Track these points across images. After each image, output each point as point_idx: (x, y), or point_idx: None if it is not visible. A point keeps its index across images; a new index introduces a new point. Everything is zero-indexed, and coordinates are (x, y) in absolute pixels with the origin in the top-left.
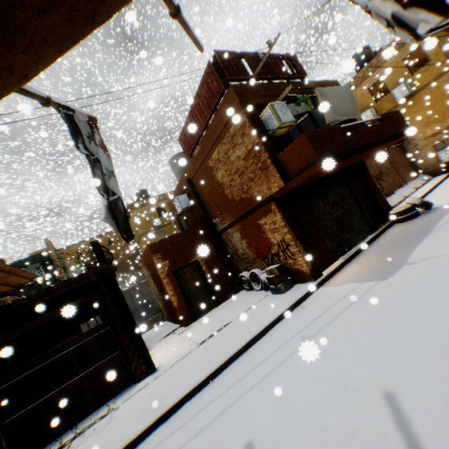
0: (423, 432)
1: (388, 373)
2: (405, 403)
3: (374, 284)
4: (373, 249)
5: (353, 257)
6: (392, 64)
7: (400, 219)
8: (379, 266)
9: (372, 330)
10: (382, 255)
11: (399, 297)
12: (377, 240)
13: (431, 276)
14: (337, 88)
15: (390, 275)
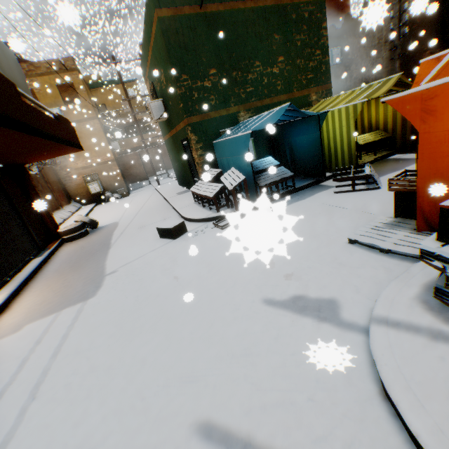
0: (269, 435)
1: (182, 401)
2: (227, 419)
3: (83, 306)
4: (53, 271)
5: (25, 286)
6: (48, 83)
7: (73, 237)
8: (76, 286)
9: (119, 361)
10: (71, 273)
11: (125, 307)
12: (53, 261)
13: (141, 277)
14: (1, 42)
15: (97, 290)
